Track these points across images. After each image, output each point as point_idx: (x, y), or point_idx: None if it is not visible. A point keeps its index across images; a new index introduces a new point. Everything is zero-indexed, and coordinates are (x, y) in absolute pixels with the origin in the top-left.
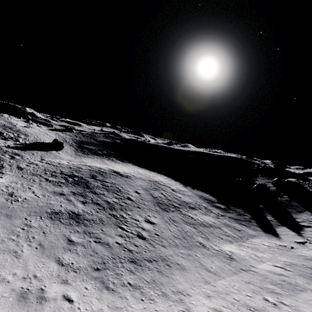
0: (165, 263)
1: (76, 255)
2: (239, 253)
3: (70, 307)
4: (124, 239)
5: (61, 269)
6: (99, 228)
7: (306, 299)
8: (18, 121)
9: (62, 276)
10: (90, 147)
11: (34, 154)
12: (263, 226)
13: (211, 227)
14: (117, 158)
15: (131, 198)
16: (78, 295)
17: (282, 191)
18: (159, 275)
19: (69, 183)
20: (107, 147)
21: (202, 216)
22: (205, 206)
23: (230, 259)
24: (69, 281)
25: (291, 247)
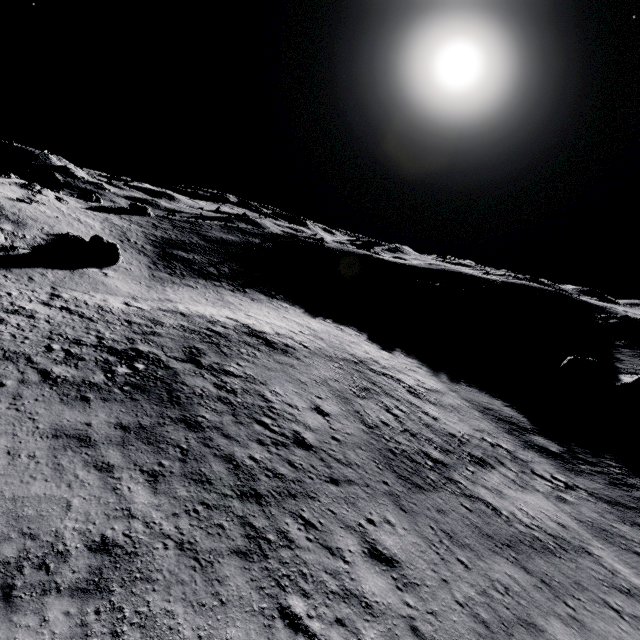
0: None
1: None
2: None
3: None
4: None
5: None
6: (203, 635)
7: None
8: (2, 184)
9: None
10: (190, 257)
11: (35, 280)
12: None
13: (565, 552)
14: (256, 287)
15: (307, 439)
16: None
17: None
18: None
19: (117, 386)
20: (229, 258)
21: (517, 495)
22: (511, 451)
23: None
24: None
25: None
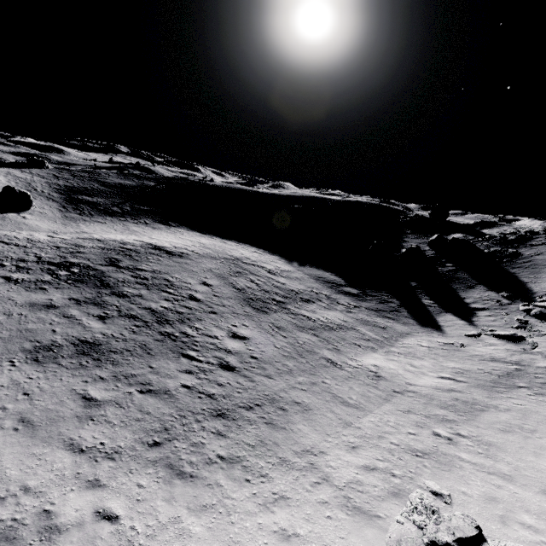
0: (275, 406)
1: (106, 425)
2: (388, 367)
3: (114, 531)
4: (196, 377)
5: (80, 460)
6: (144, 364)
7: (490, 422)
8: None
9: (86, 474)
10: (94, 201)
11: None
12: (418, 317)
13: (341, 329)
14: (155, 219)
15: (197, 297)
16: (127, 502)
17: (445, 256)
18: (269, 429)
19: (63, 281)
20: (129, 199)
21: (324, 312)
22: (328, 295)
23: (377, 378)
24: (102, 481)
25: (460, 345)
